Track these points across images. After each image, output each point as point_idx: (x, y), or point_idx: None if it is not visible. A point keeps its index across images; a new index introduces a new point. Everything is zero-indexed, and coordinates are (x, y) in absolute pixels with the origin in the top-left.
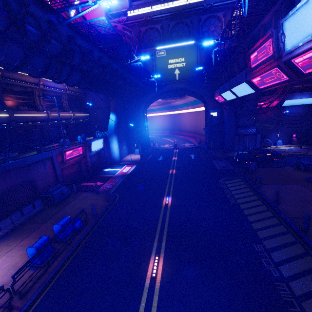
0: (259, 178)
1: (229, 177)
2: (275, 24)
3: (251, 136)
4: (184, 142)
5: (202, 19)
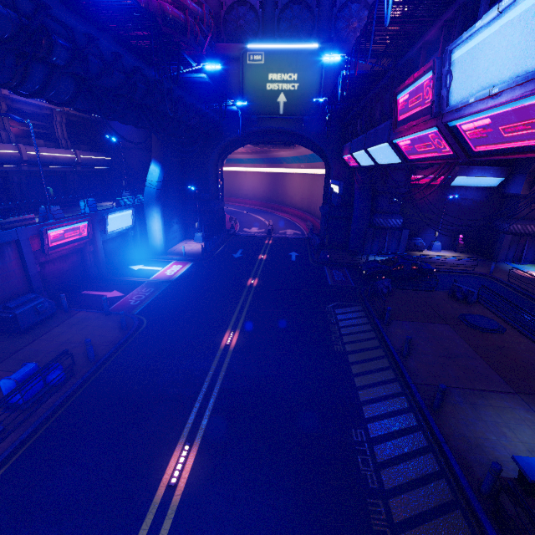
0: (387, 311)
1: (344, 301)
2: (444, 47)
3: (394, 231)
4: (286, 226)
5: (337, 2)
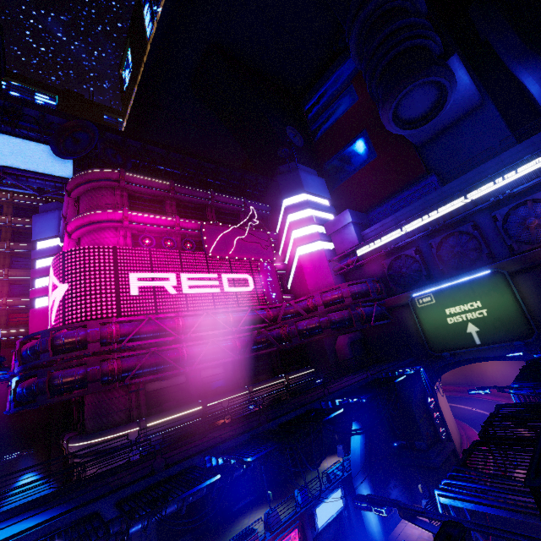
0: None
1: None
2: None
3: None
4: None
5: (497, 216)
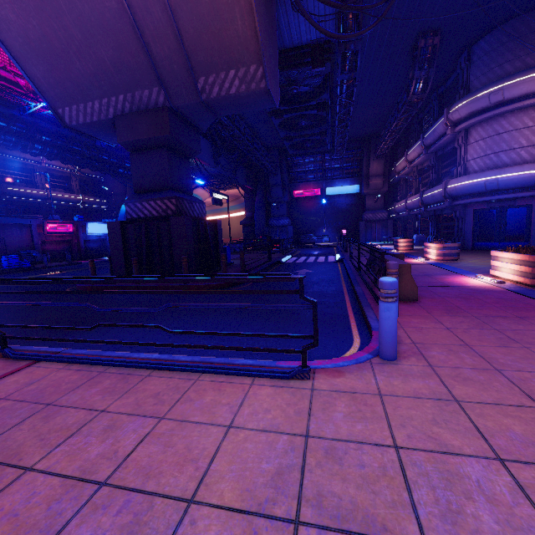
0: None
1: None
2: None
3: (283, 228)
4: None
5: None
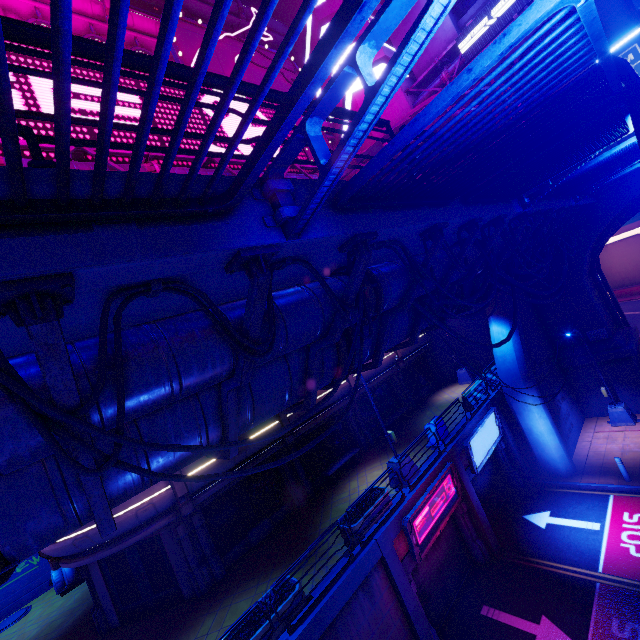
0: None
1: None
2: None
3: None
4: None
5: None
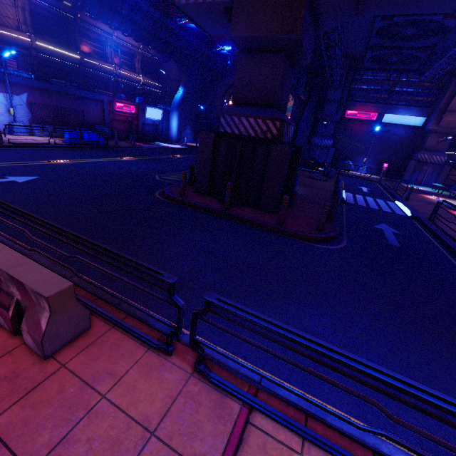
0: None
1: None
2: None
3: (324, 148)
4: None
5: None
